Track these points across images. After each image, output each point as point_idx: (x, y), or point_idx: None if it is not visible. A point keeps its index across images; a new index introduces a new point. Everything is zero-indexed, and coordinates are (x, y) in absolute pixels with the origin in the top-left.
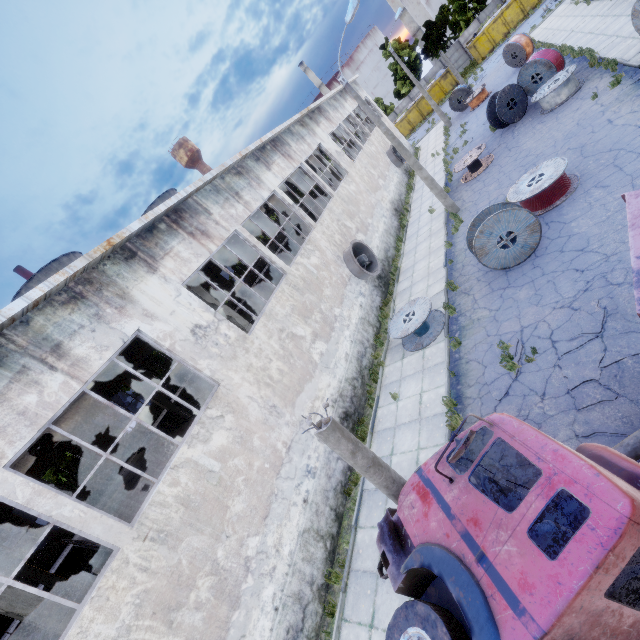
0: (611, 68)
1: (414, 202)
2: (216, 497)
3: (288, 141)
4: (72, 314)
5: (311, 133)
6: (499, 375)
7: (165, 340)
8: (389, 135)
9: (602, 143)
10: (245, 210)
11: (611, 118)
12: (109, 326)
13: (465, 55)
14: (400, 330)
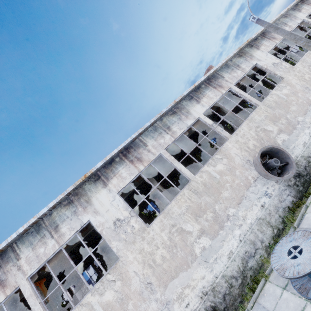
0: None
1: None
2: None
3: (222, 74)
4: (66, 211)
5: (248, 58)
6: None
7: (99, 227)
8: (309, 46)
9: None
10: (171, 138)
11: None
12: (78, 217)
13: None
14: (280, 261)
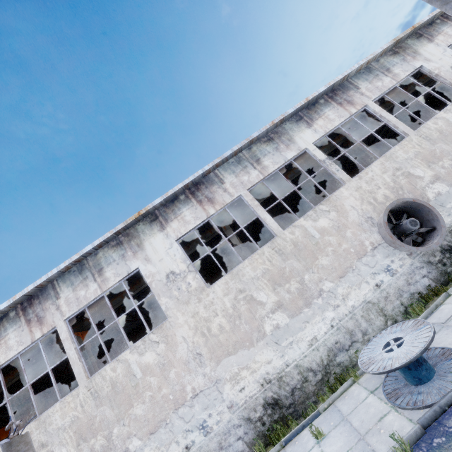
0: None
1: None
2: (130, 394)
3: (357, 83)
4: (113, 253)
5: (408, 58)
6: None
7: (149, 277)
8: None
9: None
10: (258, 175)
11: None
12: (125, 262)
13: None
14: (370, 354)
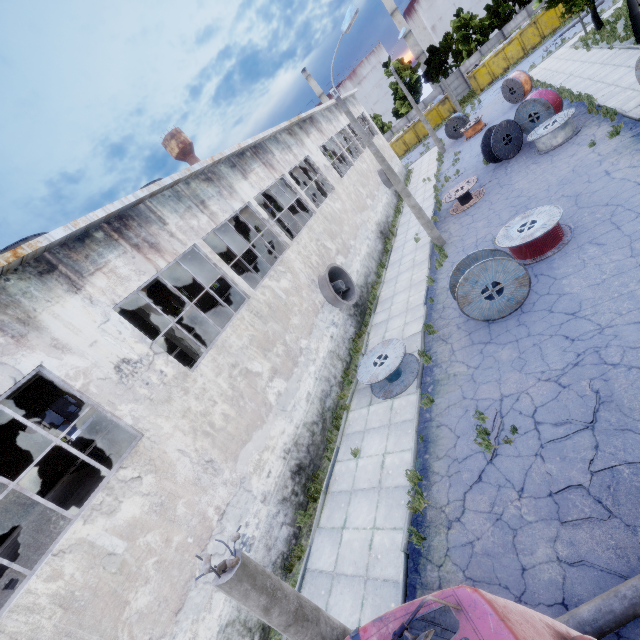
0: (610, 117)
1: (401, 226)
2: (113, 590)
3: (272, 149)
4: None
5: (299, 143)
6: (472, 452)
7: (76, 379)
8: (379, 157)
9: (598, 195)
10: (210, 222)
11: (609, 170)
12: None
13: (465, 84)
14: (369, 374)
